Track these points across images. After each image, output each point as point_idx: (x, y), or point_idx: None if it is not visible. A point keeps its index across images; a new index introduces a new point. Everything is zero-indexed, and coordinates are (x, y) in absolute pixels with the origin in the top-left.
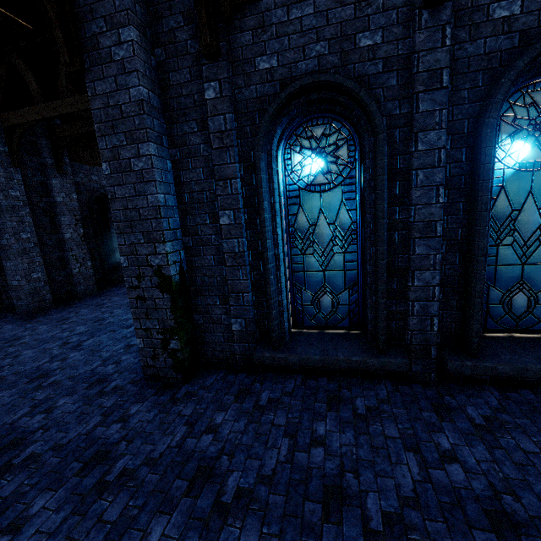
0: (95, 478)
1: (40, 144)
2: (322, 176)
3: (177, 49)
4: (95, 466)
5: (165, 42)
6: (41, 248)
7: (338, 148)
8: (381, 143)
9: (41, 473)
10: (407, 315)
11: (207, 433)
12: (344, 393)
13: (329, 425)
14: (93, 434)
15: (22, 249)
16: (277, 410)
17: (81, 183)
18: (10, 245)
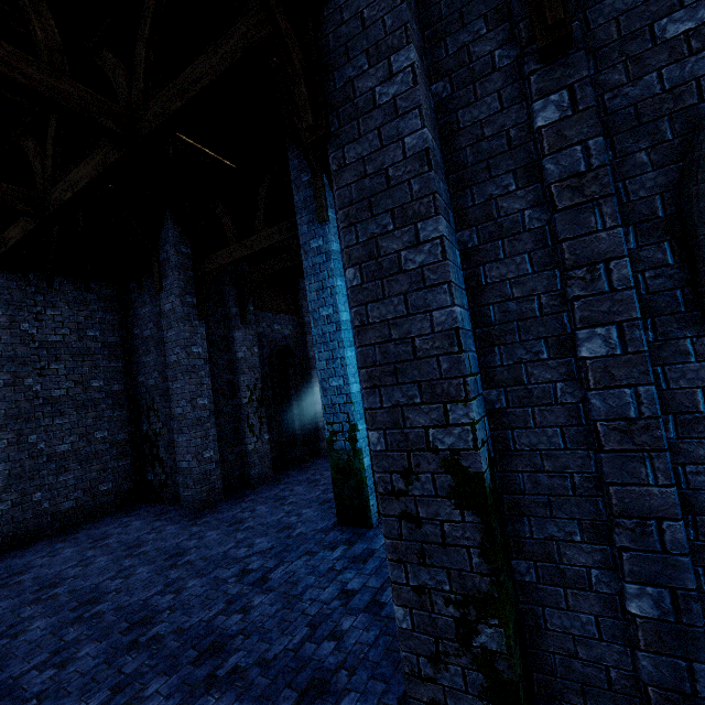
0: None
1: (226, 292)
2: None
3: (474, 71)
4: None
5: (450, 69)
6: (216, 418)
7: None
8: None
9: None
10: None
11: None
12: None
13: None
14: None
15: (197, 419)
16: None
17: (263, 333)
18: (185, 414)
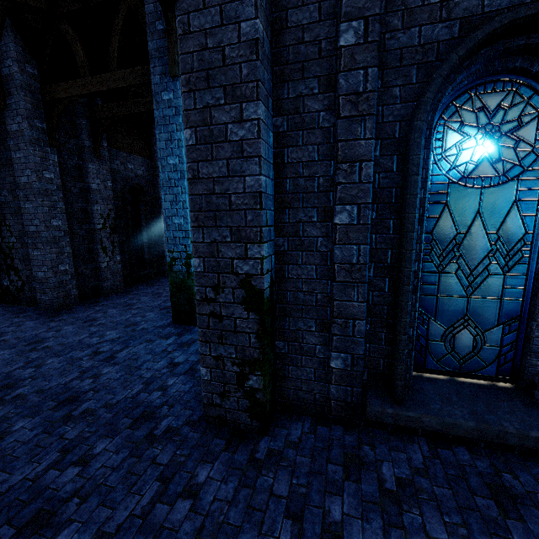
0: None
1: (79, 124)
2: (488, 165)
3: None
4: None
5: None
6: (71, 238)
7: (521, 126)
8: None
9: None
10: None
11: None
12: (510, 482)
13: None
14: (152, 519)
15: (51, 238)
16: (420, 504)
17: (117, 170)
18: (39, 232)
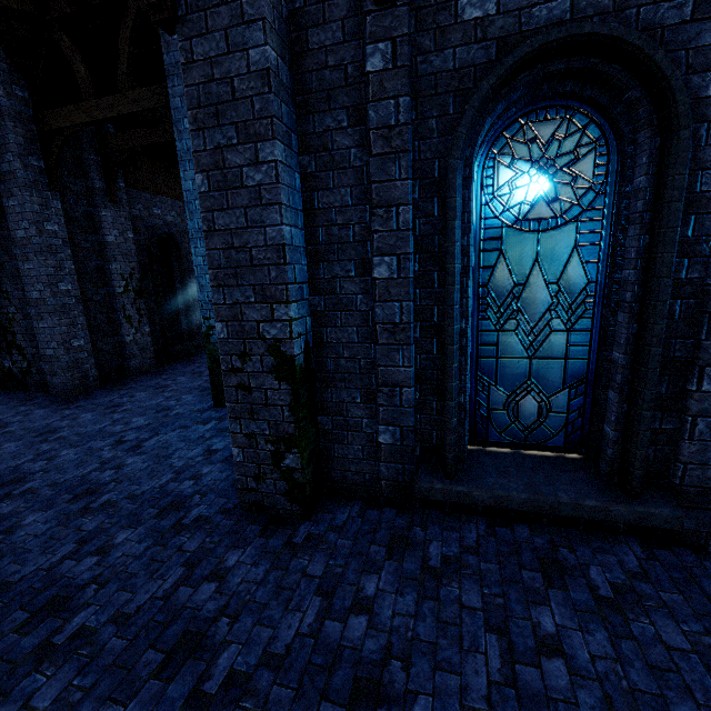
0: (187, 686)
1: (86, 159)
2: (544, 205)
3: None
4: (184, 661)
5: None
6: (85, 306)
7: (578, 159)
8: (683, 144)
9: (99, 667)
10: (678, 438)
11: (356, 612)
12: (564, 556)
13: (558, 615)
14: (174, 600)
15: (60, 306)
16: (462, 578)
17: (139, 217)
18: (44, 299)
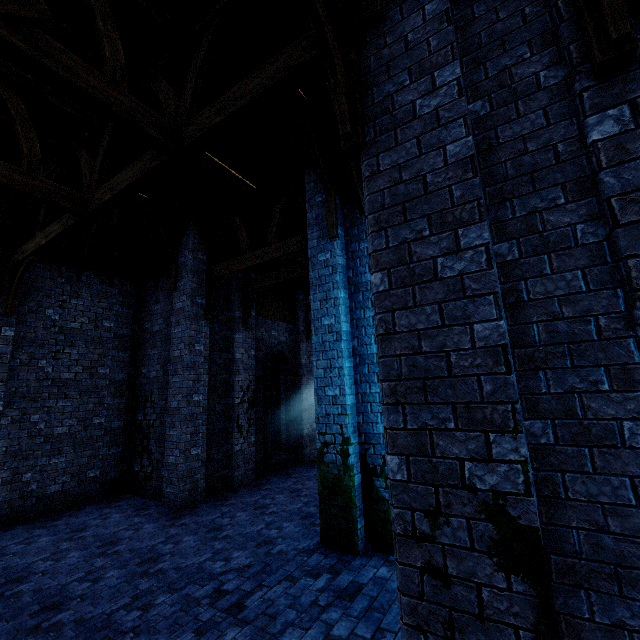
0: None
1: (232, 297)
2: None
3: (516, 90)
4: None
5: (489, 90)
6: (208, 415)
7: None
8: None
9: None
10: None
11: None
12: None
13: None
14: None
15: (190, 415)
16: None
17: (261, 338)
18: (179, 408)
